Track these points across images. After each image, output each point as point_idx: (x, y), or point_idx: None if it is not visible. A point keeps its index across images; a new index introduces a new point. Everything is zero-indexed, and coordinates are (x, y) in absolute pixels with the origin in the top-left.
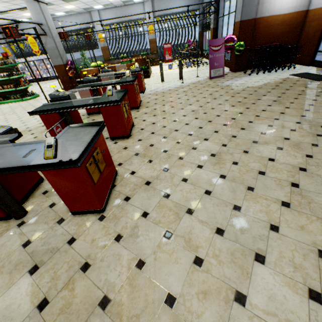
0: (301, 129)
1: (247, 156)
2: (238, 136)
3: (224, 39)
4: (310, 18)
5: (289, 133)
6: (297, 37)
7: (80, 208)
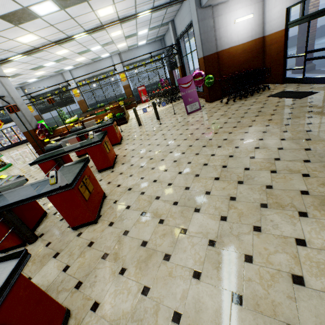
0: (315, 171)
1: (262, 238)
2: (237, 196)
3: (192, 75)
4: (268, 43)
5: (302, 180)
6: (261, 61)
7: None
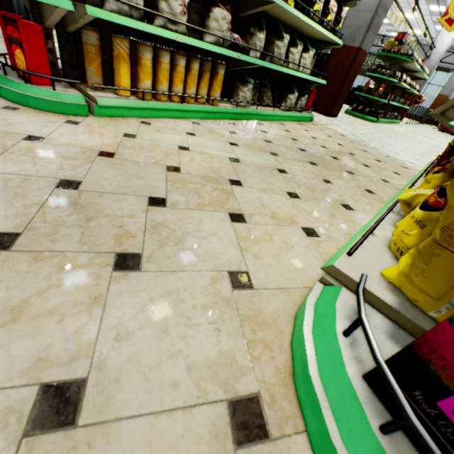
0: None
1: None
2: None
3: None
4: None
5: None
6: None
7: None
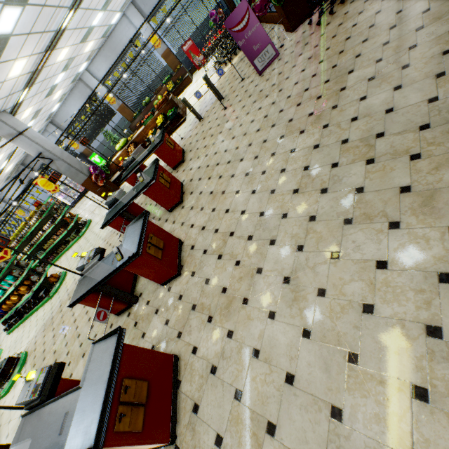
0: (431, 145)
1: (339, 266)
2: (318, 214)
3: (245, 1)
4: None
5: (407, 169)
6: None
7: (148, 448)
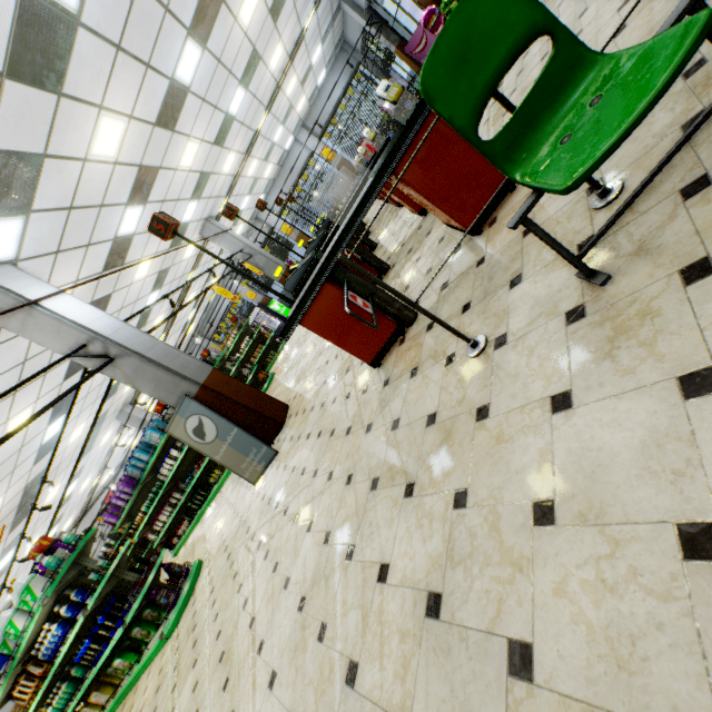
0: None
1: None
2: None
3: (420, 27)
4: None
5: None
6: None
7: None
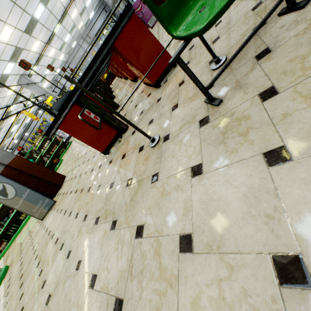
0: None
1: None
2: None
3: None
4: None
5: None
6: None
7: None
